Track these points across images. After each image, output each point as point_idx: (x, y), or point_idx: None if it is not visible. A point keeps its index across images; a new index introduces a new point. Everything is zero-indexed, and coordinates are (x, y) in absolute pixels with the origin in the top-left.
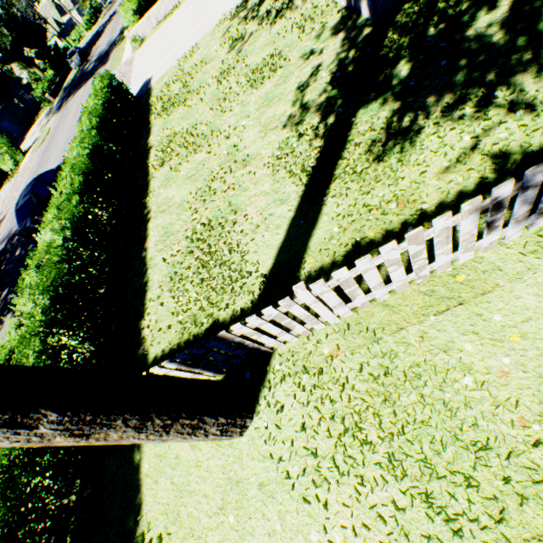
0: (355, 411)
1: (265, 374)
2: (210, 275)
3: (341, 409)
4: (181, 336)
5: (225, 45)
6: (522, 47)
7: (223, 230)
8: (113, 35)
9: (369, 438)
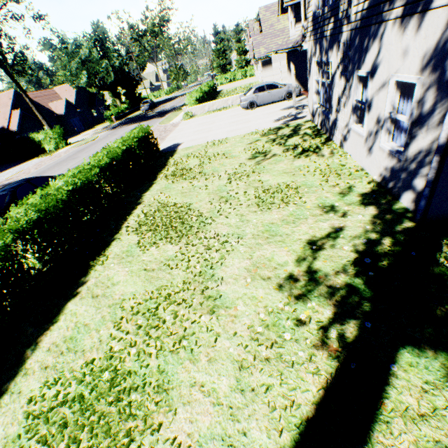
0: None
1: None
2: None
3: None
4: None
5: (248, 151)
6: None
7: (126, 424)
8: (178, 103)
9: None
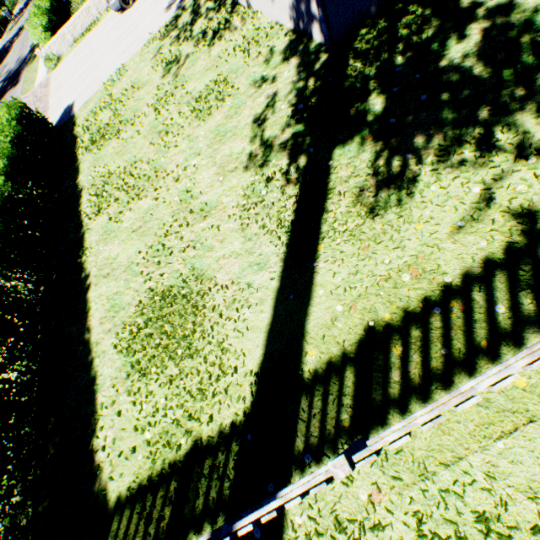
0: None
1: (282, 529)
2: (181, 369)
3: None
4: (151, 464)
5: (158, 68)
6: (510, 81)
7: (189, 304)
8: (22, 52)
9: None
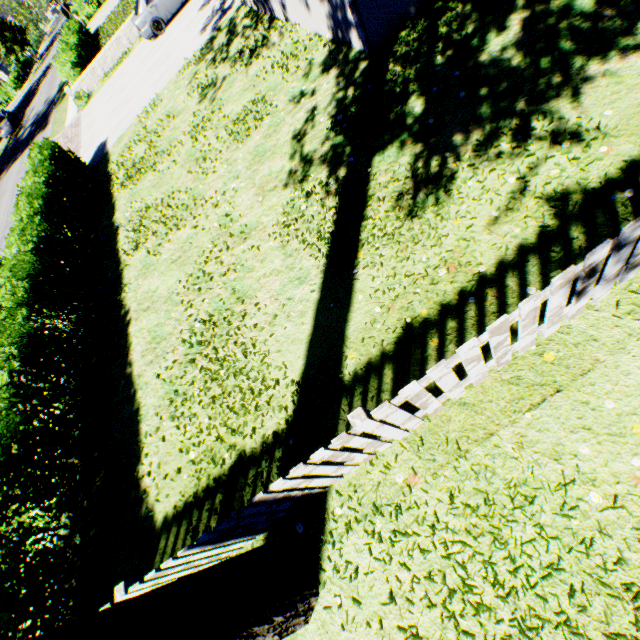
0: (457, 562)
1: (324, 523)
2: (224, 389)
3: (437, 561)
4: (196, 482)
5: (194, 94)
6: (547, 69)
7: (231, 326)
8: (50, 92)
9: (485, 599)
